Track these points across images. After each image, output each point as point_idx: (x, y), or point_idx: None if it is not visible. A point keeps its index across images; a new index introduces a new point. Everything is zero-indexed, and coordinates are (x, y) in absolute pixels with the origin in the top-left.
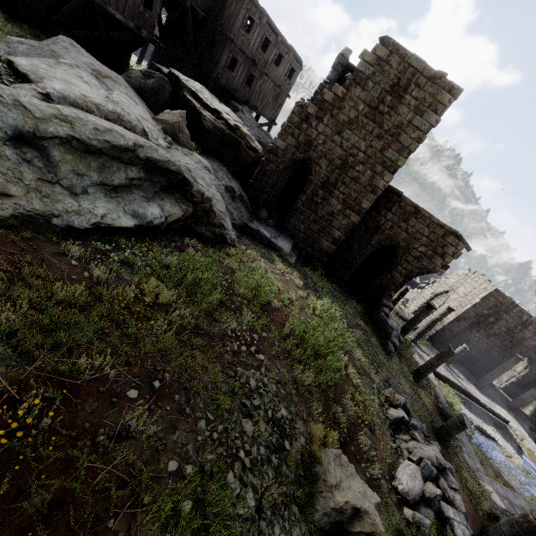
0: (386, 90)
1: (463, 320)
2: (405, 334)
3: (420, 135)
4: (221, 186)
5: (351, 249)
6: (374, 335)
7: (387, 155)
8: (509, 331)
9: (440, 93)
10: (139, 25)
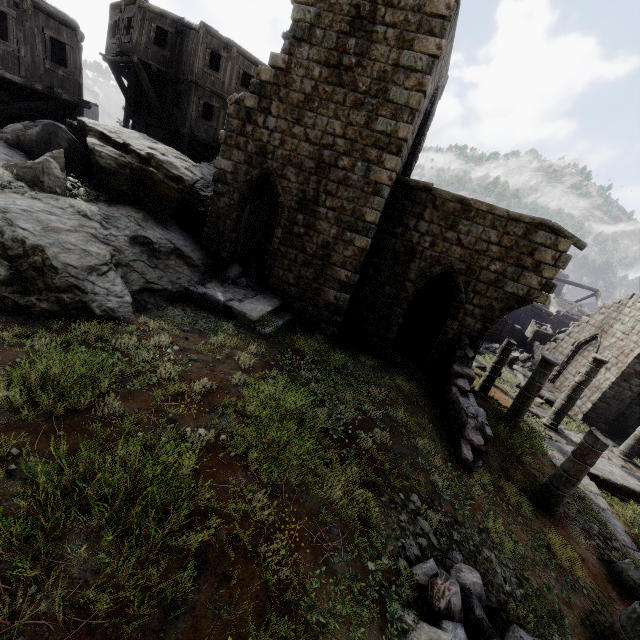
0: (344, 31)
1: (635, 376)
2: (518, 419)
3: (420, 78)
4: (120, 237)
5: (381, 296)
6: (435, 432)
7: (378, 128)
8: None
9: (428, 0)
10: (54, 86)
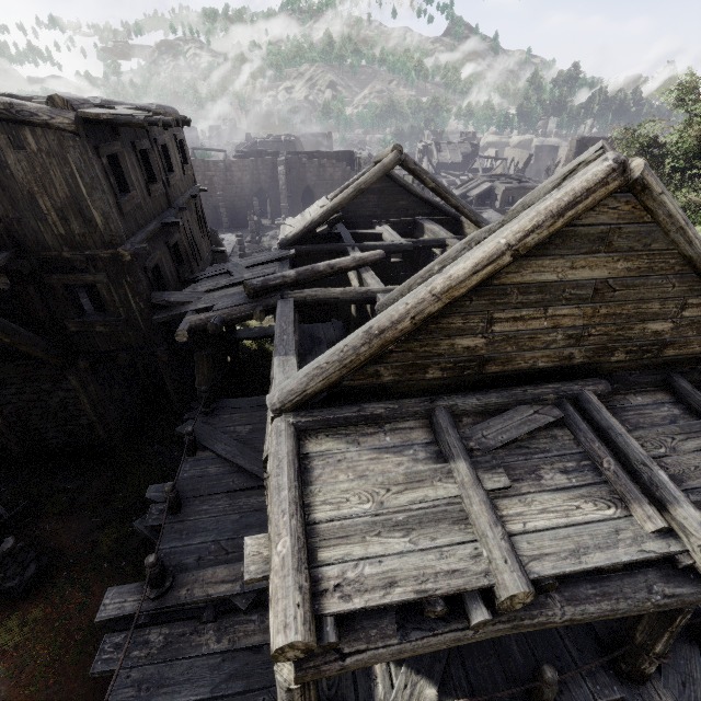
0: None
1: None
2: None
3: None
4: None
5: None
6: None
7: None
8: (227, 181)
9: None
10: None
